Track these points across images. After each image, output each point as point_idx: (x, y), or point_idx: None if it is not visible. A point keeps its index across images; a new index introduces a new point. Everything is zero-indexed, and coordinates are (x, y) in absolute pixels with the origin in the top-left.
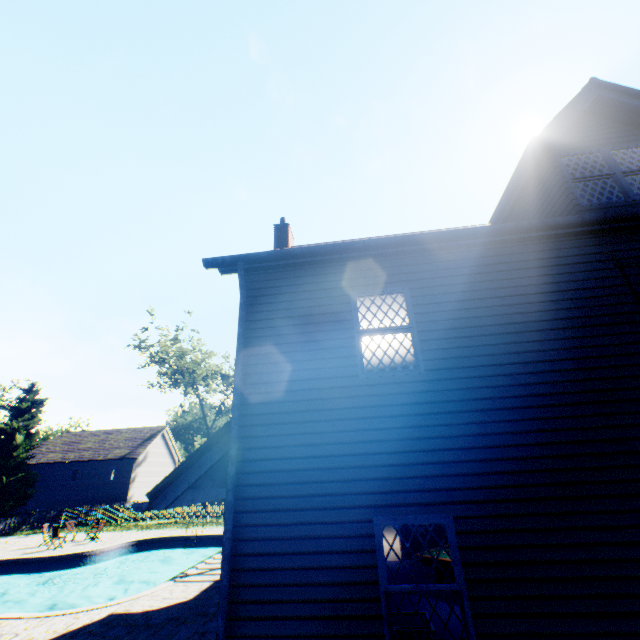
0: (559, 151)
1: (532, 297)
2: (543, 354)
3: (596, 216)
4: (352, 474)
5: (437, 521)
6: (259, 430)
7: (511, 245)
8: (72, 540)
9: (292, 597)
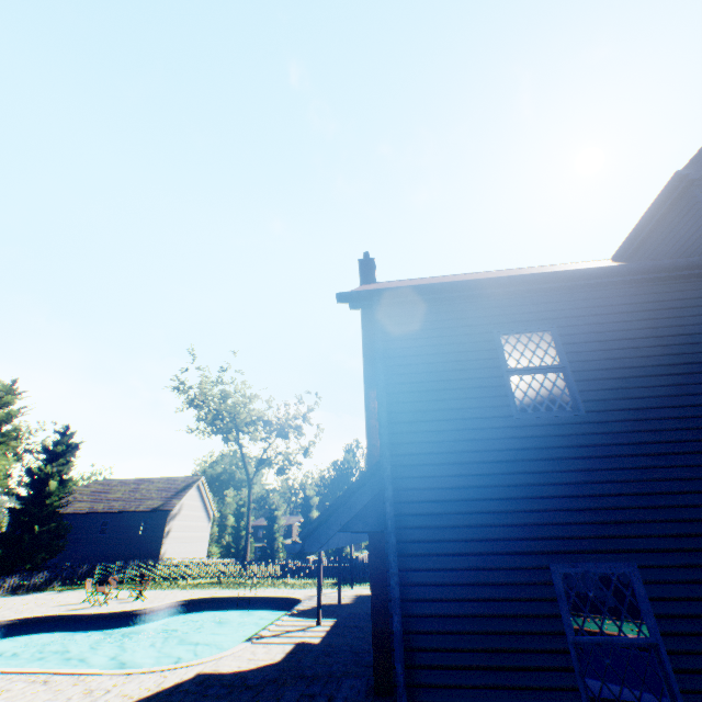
0: (698, 186)
1: (693, 337)
2: None
3: None
4: (520, 518)
5: (620, 570)
6: (412, 471)
7: (662, 283)
8: (115, 597)
9: (471, 646)
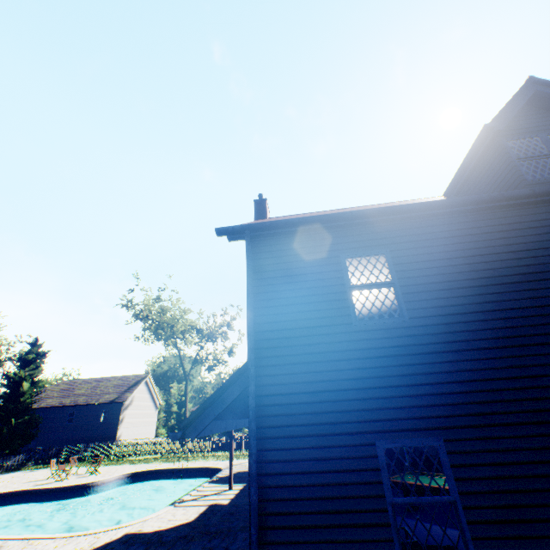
0: (505, 136)
1: (494, 256)
2: (507, 303)
3: (545, 189)
4: (354, 405)
5: (430, 443)
6: (272, 370)
7: (472, 214)
8: (75, 473)
9: (312, 509)
